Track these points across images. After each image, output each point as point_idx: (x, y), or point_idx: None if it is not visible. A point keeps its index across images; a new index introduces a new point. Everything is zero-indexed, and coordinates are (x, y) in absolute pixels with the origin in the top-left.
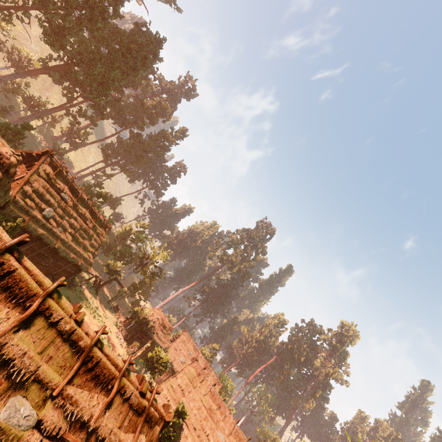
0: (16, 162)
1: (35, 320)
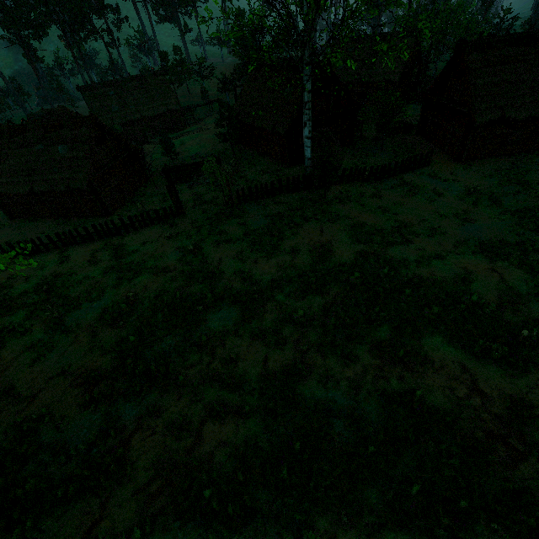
0: (60, 109)
1: (29, 132)
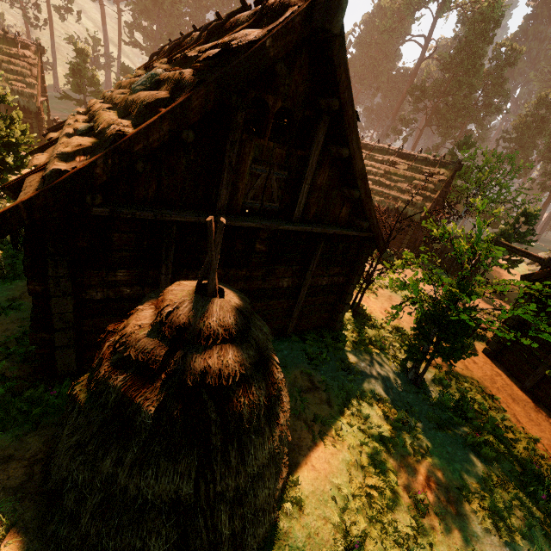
0: None
1: None
